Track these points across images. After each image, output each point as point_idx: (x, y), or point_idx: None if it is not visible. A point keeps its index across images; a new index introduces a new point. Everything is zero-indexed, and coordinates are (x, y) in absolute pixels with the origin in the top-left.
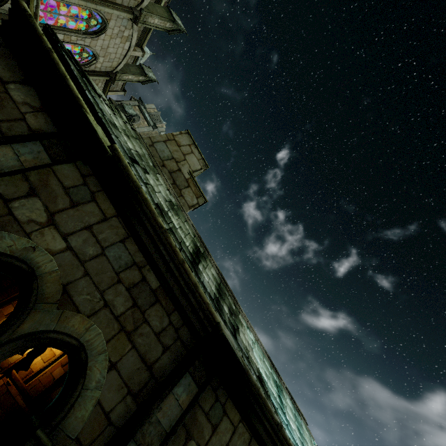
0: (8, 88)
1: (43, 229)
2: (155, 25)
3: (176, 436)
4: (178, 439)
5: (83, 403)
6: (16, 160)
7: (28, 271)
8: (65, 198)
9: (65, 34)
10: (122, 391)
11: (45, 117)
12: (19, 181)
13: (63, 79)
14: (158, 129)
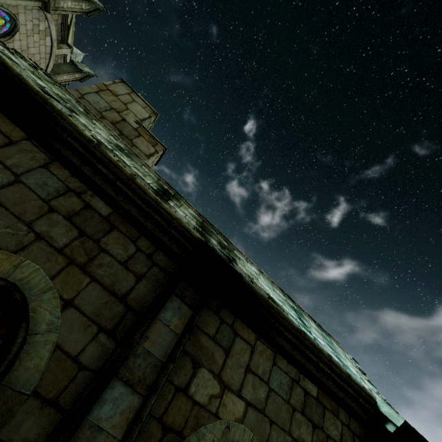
0: None
1: None
2: (70, 9)
3: (180, 367)
4: (183, 370)
5: (34, 351)
6: None
7: None
8: None
9: None
10: (91, 330)
11: None
12: None
13: None
14: None
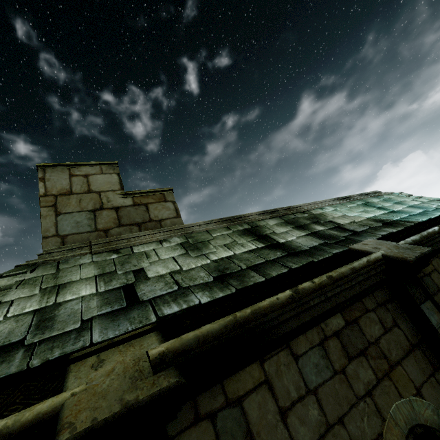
0: None
1: None
2: None
3: None
4: None
5: None
6: None
7: None
8: None
9: None
10: (433, 382)
11: None
12: None
13: None
14: None
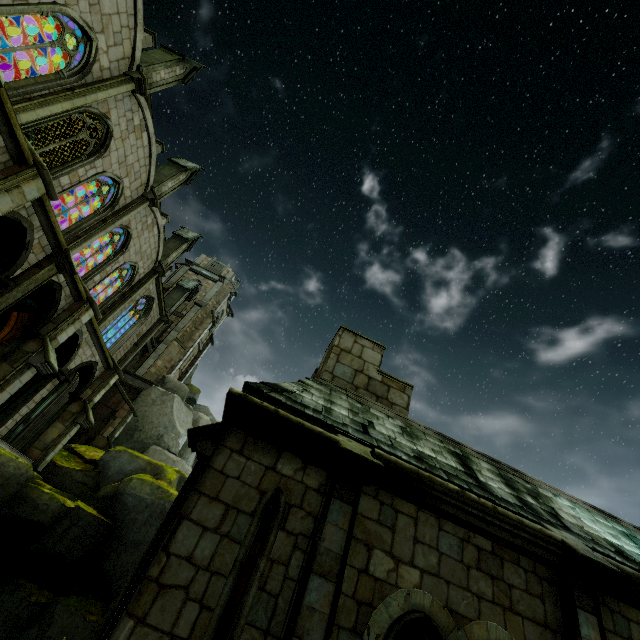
0: (279, 470)
1: (398, 572)
2: (171, 189)
3: None
4: None
5: None
6: (339, 530)
7: (423, 616)
8: (385, 530)
9: (100, 272)
10: None
11: (311, 468)
12: (356, 547)
13: (301, 426)
14: (227, 278)
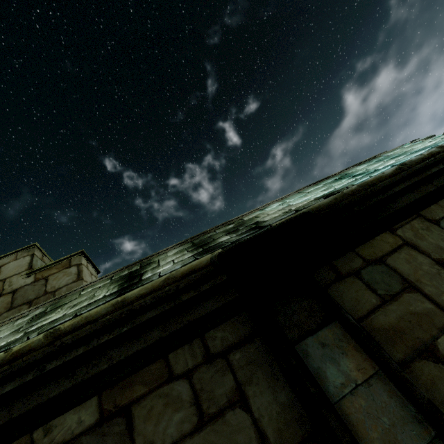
0: None
1: None
2: None
3: (434, 389)
4: (439, 386)
5: None
6: None
7: None
8: None
9: None
10: None
11: None
12: None
13: None
14: None
